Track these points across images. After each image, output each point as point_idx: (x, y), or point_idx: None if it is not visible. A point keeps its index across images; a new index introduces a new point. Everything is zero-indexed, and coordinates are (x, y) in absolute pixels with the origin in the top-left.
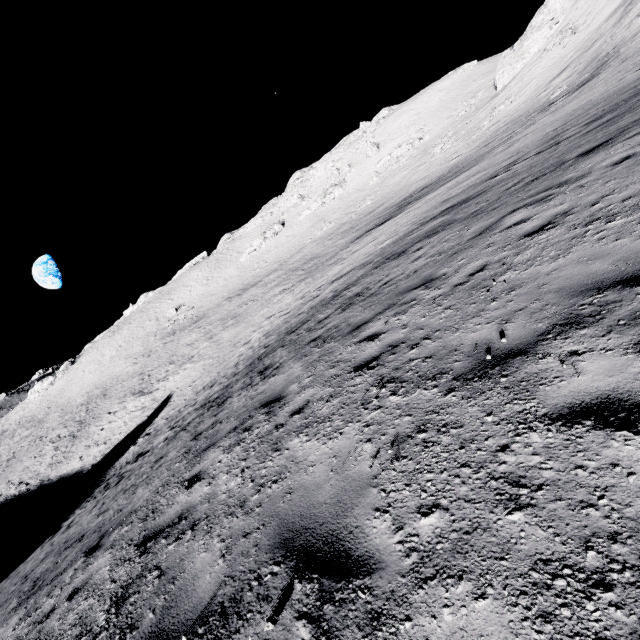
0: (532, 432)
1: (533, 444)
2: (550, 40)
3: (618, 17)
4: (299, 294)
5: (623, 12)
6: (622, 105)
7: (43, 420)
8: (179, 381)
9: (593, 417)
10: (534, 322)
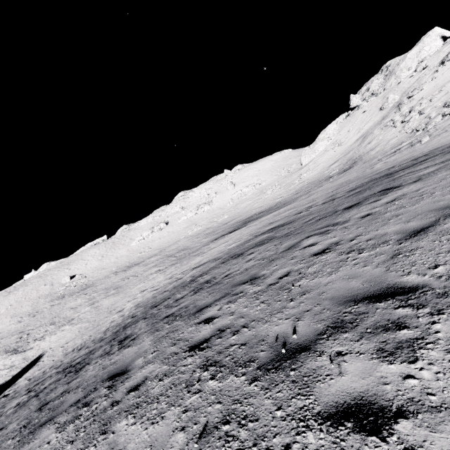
0: (309, 431)
1: (309, 445)
2: (328, 146)
3: (359, 142)
4: (169, 275)
5: (361, 140)
6: (365, 185)
7: None
8: (54, 341)
9: (352, 419)
10: (315, 322)
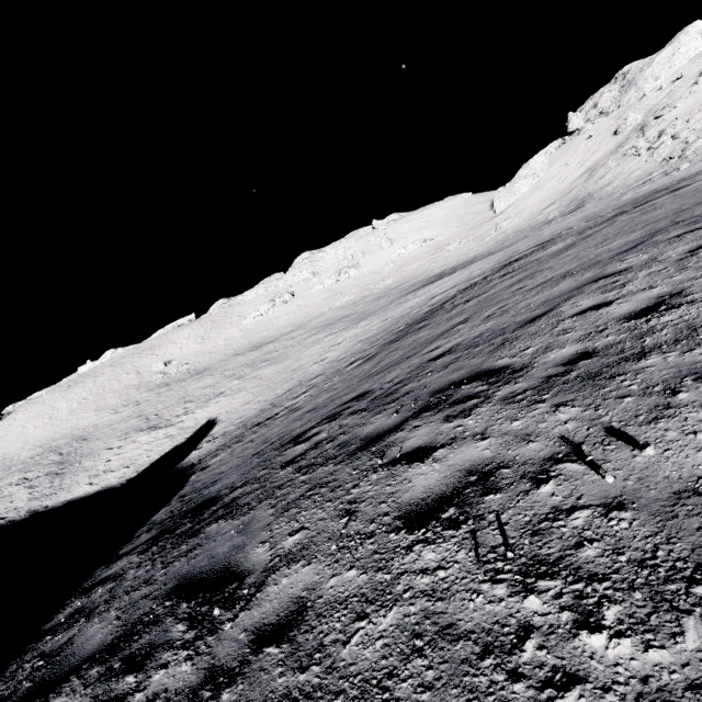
0: None
1: None
2: (535, 186)
3: (586, 178)
4: (371, 324)
5: (589, 176)
6: (634, 201)
7: None
8: (216, 410)
9: None
10: (695, 204)
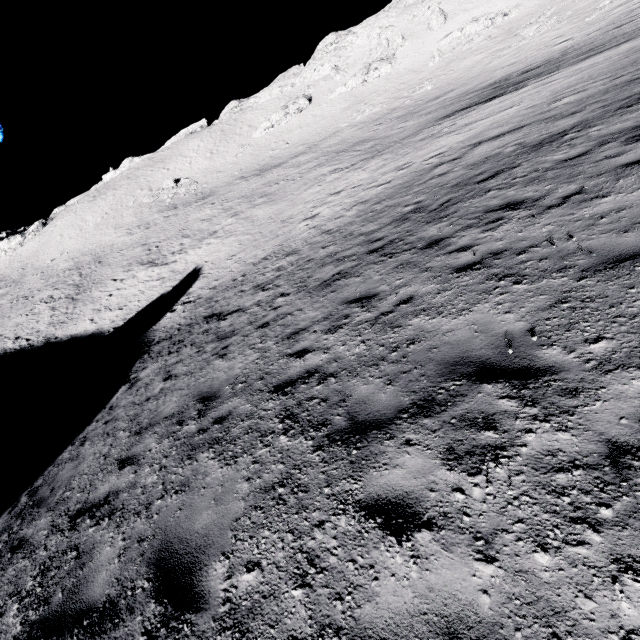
0: None
1: None
2: None
3: None
4: (382, 169)
5: None
6: None
7: (19, 281)
8: (205, 255)
9: None
10: None
